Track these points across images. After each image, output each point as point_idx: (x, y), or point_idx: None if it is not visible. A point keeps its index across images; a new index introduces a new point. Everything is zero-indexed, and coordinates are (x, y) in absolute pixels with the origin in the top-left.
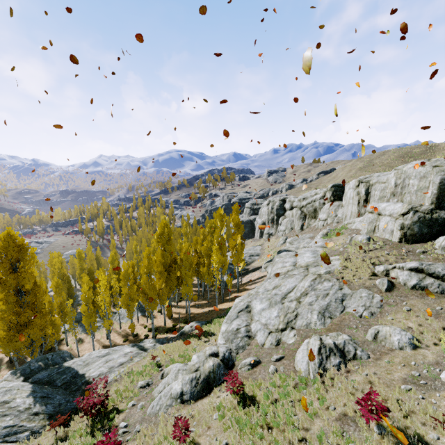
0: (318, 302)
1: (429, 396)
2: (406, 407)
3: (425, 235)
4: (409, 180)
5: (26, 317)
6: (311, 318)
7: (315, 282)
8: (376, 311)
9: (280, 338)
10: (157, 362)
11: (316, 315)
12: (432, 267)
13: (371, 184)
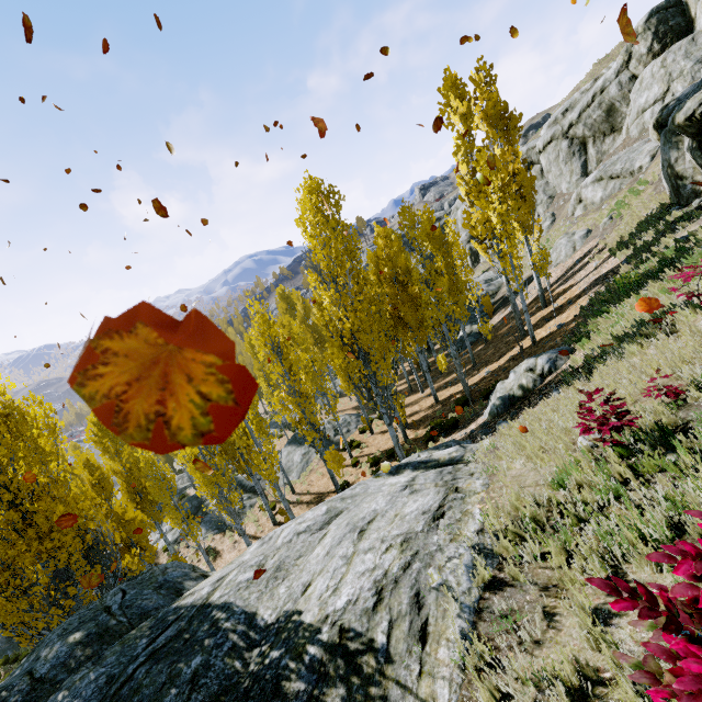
0: None
1: None
2: None
3: None
4: None
5: (5, 504)
6: None
7: None
8: None
9: None
10: (637, 431)
11: None
12: None
13: None
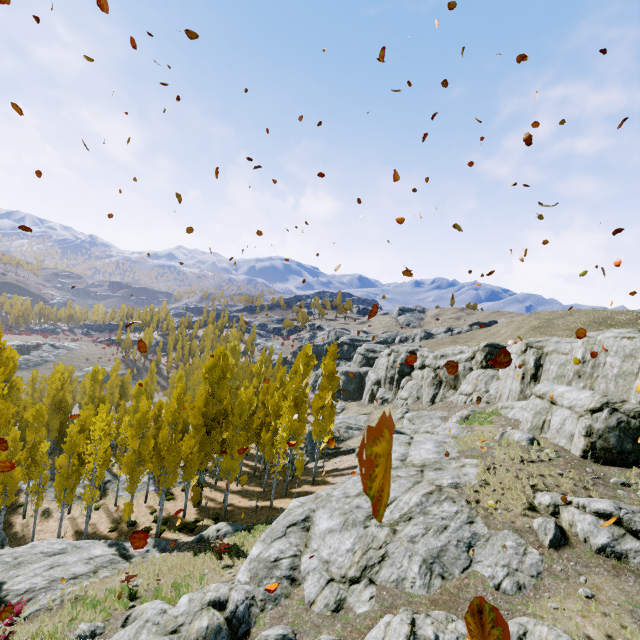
0: (425, 540)
1: None
2: None
3: (629, 454)
4: (605, 356)
5: None
6: (407, 569)
7: (429, 499)
8: (528, 582)
9: (345, 597)
10: (132, 588)
11: (417, 564)
12: (639, 518)
13: (545, 353)
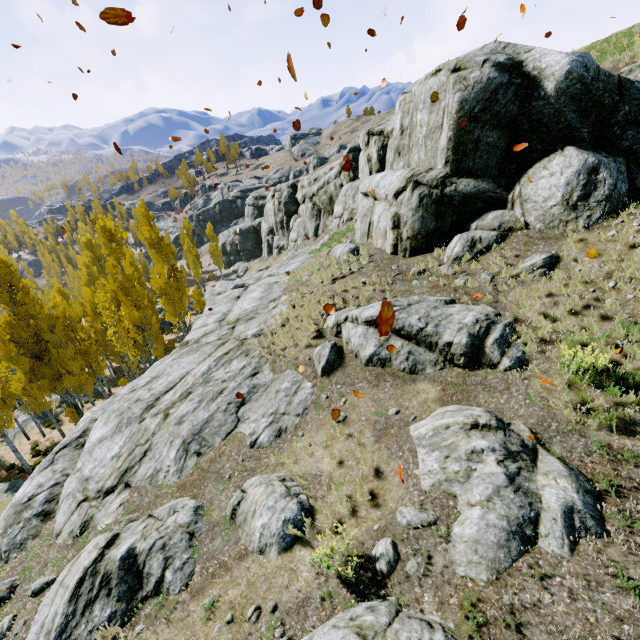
0: (194, 416)
1: None
2: None
3: (433, 235)
4: (416, 114)
5: None
6: (164, 459)
7: (218, 363)
8: (291, 424)
9: (91, 516)
10: None
11: (175, 450)
12: (405, 313)
13: (387, 137)
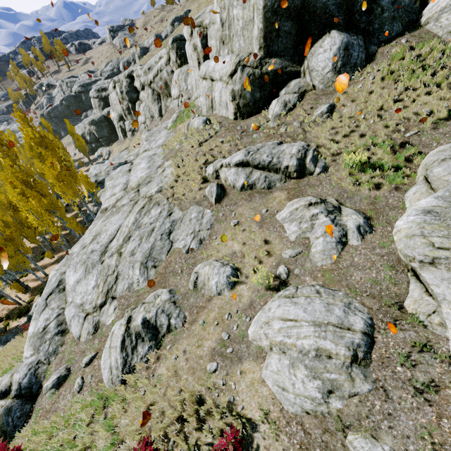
0: (141, 248)
1: (231, 377)
2: (203, 410)
3: (259, 102)
4: (232, 9)
5: None
6: (133, 276)
7: (141, 214)
8: (206, 235)
9: (98, 320)
10: None
11: (138, 269)
12: (258, 154)
13: (206, 28)
